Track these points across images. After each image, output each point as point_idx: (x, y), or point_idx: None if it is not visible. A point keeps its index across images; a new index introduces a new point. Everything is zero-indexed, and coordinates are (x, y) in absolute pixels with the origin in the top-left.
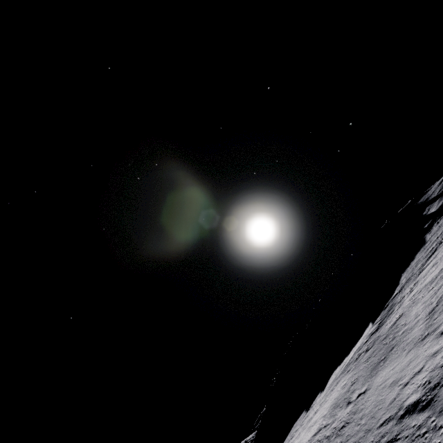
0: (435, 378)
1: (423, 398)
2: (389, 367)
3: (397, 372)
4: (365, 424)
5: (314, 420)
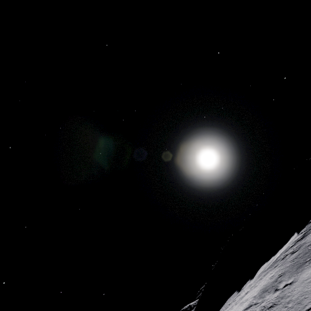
0: None
1: None
2: None
3: None
4: (292, 307)
5: (245, 298)
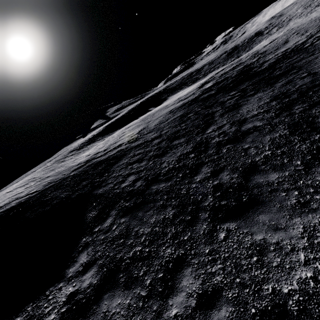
0: None
1: None
2: None
3: None
4: None
5: None
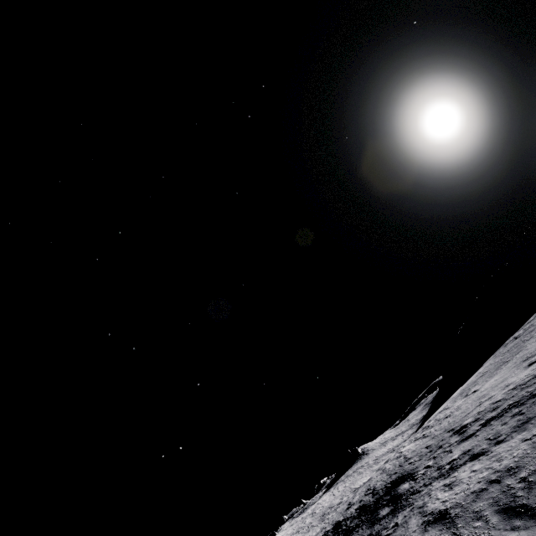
0: (482, 412)
1: (468, 425)
2: (499, 375)
3: (491, 387)
4: (449, 424)
5: (452, 396)
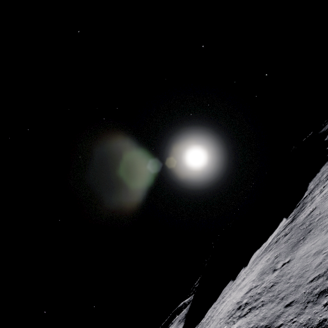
0: None
1: None
2: (309, 243)
3: (319, 245)
4: (295, 282)
5: (244, 284)
